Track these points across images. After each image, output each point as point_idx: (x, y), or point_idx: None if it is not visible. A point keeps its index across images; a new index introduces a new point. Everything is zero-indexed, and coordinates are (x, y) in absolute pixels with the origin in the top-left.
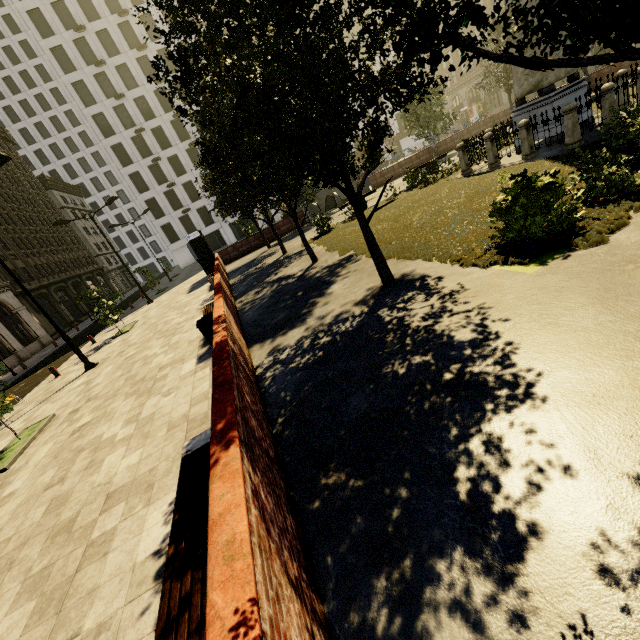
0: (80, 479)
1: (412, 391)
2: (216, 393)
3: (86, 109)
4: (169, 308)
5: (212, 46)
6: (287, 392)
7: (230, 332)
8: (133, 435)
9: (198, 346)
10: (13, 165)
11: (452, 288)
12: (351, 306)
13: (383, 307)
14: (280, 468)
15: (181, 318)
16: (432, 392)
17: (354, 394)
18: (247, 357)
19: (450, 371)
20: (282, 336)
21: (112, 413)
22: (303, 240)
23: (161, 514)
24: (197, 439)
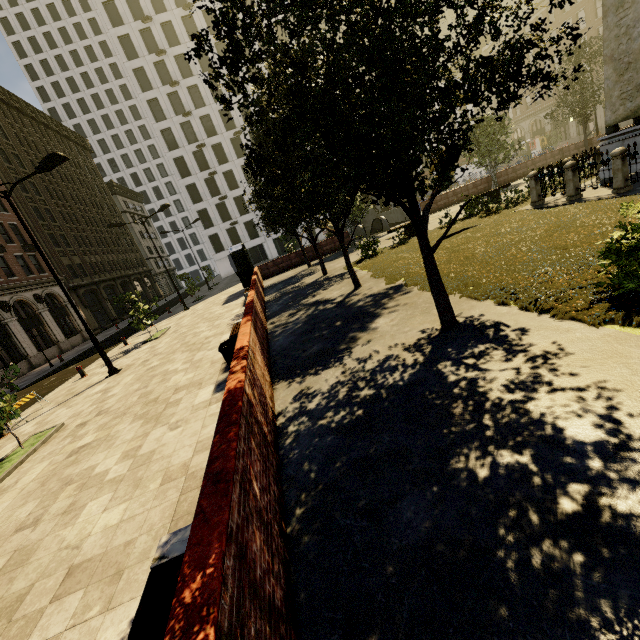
0: (52, 528)
1: (505, 518)
2: (205, 495)
3: (156, 124)
4: (202, 318)
5: (270, 29)
6: (312, 464)
7: (251, 370)
8: (124, 478)
9: (219, 369)
10: (87, 170)
11: (545, 348)
12: (401, 350)
13: (444, 359)
14: (289, 621)
15: (210, 332)
16: (543, 531)
17: (408, 496)
18: (268, 401)
19: (570, 495)
20: (313, 376)
21: (114, 438)
22: (347, 263)
23: (116, 637)
24: (179, 536)
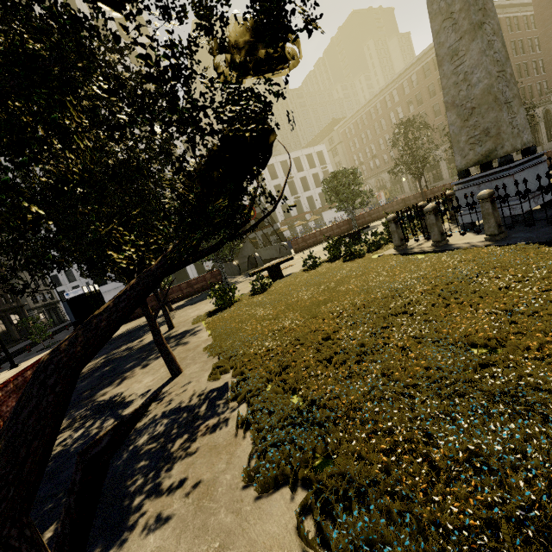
0: None
1: None
2: None
3: None
4: None
5: None
6: None
7: None
8: None
9: None
10: None
11: None
12: None
13: None
14: None
15: None
16: None
17: None
18: None
19: None
20: None
21: None
22: (155, 339)
23: None
24: None
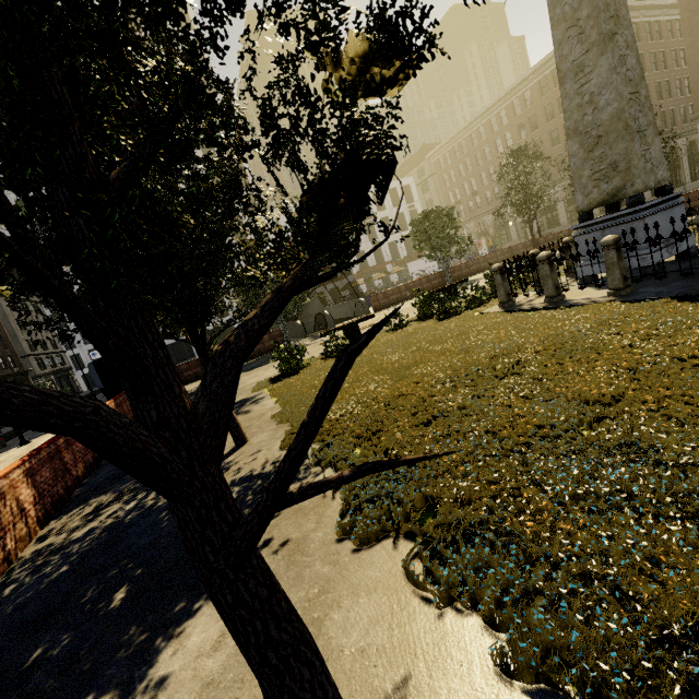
0: None
1: None
2: None
3: None
4: None
5: None
6: None
7: None
8: None
9: None
10: None
11: None
12: None
13: None
14: None
15: None
16: None
17: None
18: None
19: None
20: None
21: None
22: None
23: None
24: None
